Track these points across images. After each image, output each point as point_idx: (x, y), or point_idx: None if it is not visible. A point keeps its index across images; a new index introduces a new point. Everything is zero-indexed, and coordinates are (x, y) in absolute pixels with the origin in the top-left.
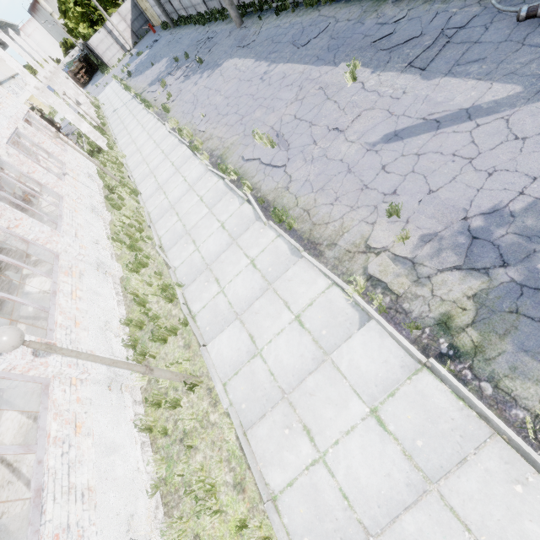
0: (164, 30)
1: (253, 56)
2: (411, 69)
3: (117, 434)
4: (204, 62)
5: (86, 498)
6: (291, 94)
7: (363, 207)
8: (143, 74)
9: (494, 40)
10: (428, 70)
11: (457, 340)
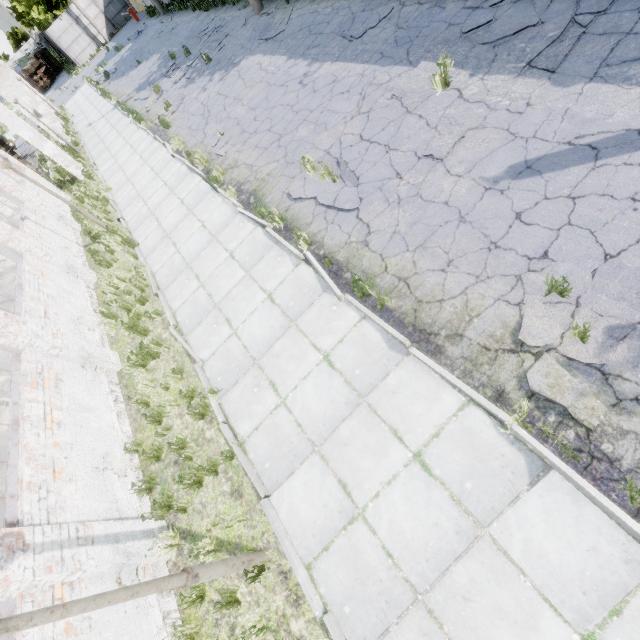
0: (150, 18)
1: (284, 52)
2: (532, 71)
3: None
4: (213, 59)
5: None
6: (350, 105)
7: (496, 278)
8: (127, 76)
9: None
10: (560, 72)
11: None
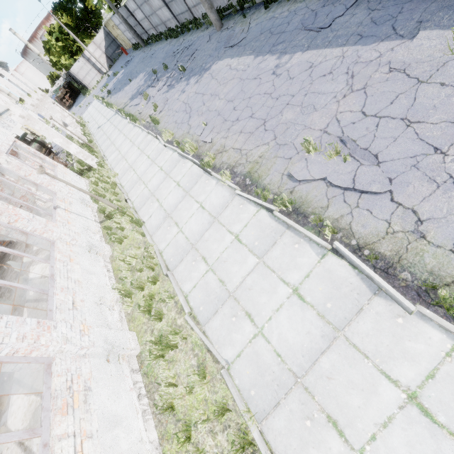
0: (135, 51)
1: (250, 53)
2: None
3: None
4: (187, 69)
5: None
6: (337, 85)
7: None
8: (122, 90)
9: None
10: None
11: None
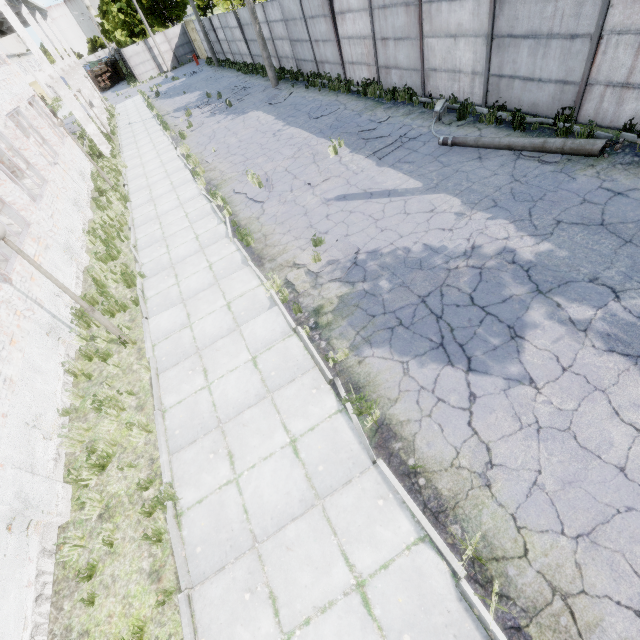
0: (207, 65)
1: (275, 115)
2: (373, 157)
3: (45, 365)
4: (233, 106)
5: (7, 383)
6: (290, 152)
7: (303, 239)
8: (172, 99)
9: (424, 152)
10: (382, 160)
11: (320, 319)
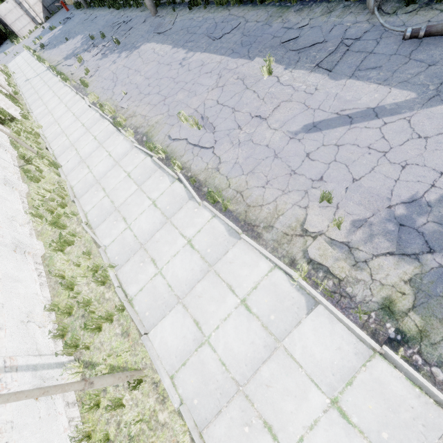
0: (77, 9)
1: (170, 43)
2: (319, 69)
3: None
4: (121, 42)
5: None
6: (211, 81)
7: (294, 192)
8: (58, 48)
9: (385, 52)
10: (334, 72)
11: (402, 324)
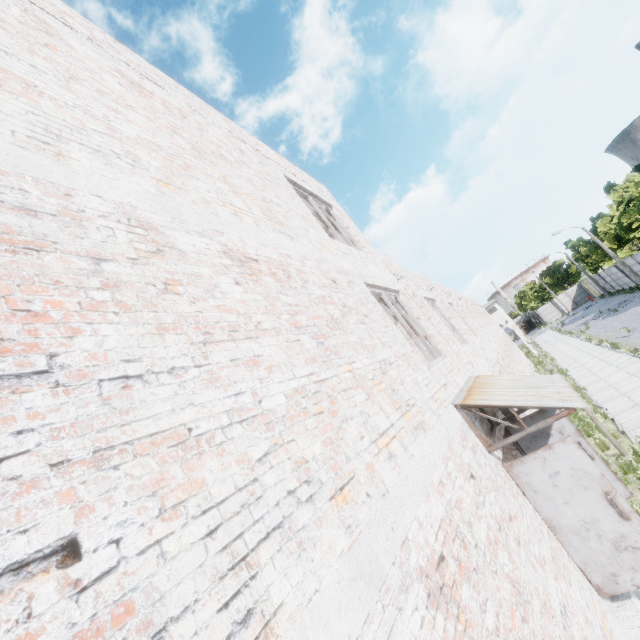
0: (600, 299)
1: None
2: None
3: None
4: (618, 311)
5: None
6: None
7: None
8: (574, 323)
9: None
10: None
11: None
